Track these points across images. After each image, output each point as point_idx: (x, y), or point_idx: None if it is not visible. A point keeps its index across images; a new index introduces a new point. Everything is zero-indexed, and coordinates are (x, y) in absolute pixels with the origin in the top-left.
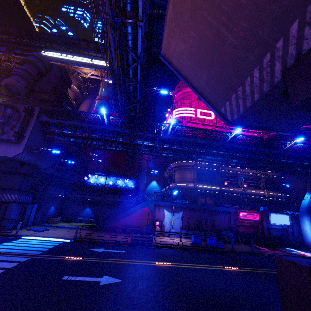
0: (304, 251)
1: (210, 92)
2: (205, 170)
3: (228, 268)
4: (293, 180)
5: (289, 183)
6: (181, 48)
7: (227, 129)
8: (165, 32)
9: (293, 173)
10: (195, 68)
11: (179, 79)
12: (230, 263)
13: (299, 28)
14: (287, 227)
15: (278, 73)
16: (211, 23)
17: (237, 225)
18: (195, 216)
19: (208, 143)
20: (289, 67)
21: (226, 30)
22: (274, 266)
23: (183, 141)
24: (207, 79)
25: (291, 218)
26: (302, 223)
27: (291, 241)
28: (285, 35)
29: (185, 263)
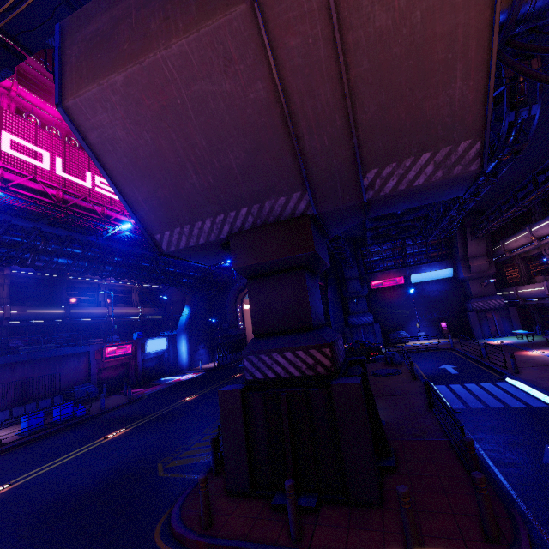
0: (180, 376)
1: (148, 211)
2: (32, 277)
3: (112, 436)
4: (172, 290)
5: (168, 294)
6: (118, 134)
7: (88, 203)
8: (92, 89)
9: (179, 285)
10: (133, 172)
11: (5, 77)
12: (110, 428)
13: (247, 213)
14: (163, 353)
15: (225, 232)
16: (178, 150)
17: (100, 369)
18: (15, 378)
19: (66, 236)
20: (234, 233)
21: (193, 170)
22: (160, 405)
23: (7, 224)
24: (148, 195)
25: (169, 340)
26: (179, 344)
27: (166, 368)
28: (238, 211)
29: (37, 468)
